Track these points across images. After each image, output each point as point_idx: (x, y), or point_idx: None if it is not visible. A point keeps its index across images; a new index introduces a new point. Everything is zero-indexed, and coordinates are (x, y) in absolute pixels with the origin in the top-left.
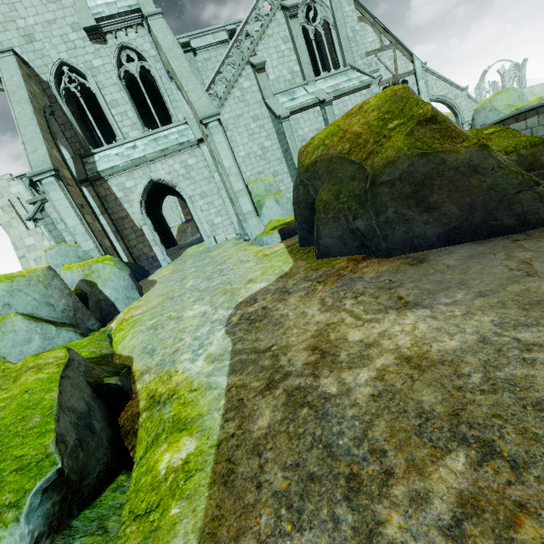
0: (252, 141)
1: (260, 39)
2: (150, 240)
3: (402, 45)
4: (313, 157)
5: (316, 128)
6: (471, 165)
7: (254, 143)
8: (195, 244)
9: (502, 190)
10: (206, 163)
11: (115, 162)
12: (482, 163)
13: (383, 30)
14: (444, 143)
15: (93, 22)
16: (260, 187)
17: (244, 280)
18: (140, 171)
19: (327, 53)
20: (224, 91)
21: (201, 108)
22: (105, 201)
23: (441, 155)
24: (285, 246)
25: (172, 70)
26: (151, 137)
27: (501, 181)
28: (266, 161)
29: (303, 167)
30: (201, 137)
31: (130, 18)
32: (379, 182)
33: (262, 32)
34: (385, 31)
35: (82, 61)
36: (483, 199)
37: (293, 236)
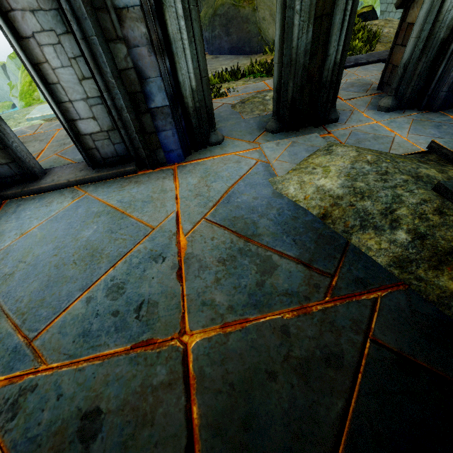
0: None
1: None
2: None
3: None
4: None
5: None
6: (247, 18)
7: None
8: None
9: (251, 34)
10: None
11: None
12: (251, 18)
13: None
14: (245, 1)
15: None
16: None
17: None
18: None
19: None
20: None
21: None
22: None
23: (240, 8)
24: None
25: None
26: None
27: (252, 30)
28: None
29: None
30: None
31: None
32: (216, 13)
33: None
34: None
35: None
36: (245, 36)
37: None
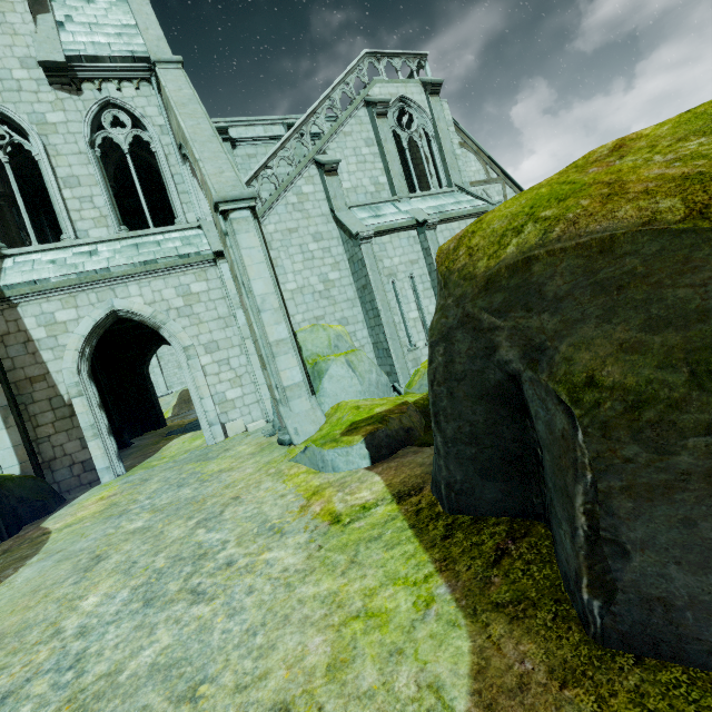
0: (310, 269)
1: (333, 135)
2: (86, 427)
3: (512, 180)
4: (507, 251)
5: (411, 260)
6: None
7: (313, 272)
8: (194, 428)
9: None
10: (226, 293)
11: (42, 274)
12: None
13: (489, 161)
14: None
15: (61, 58)
16: (320, 339)
17: (253, 704)
18: (94, 294)
19: (426, 168)
20: (272, 193)
21: (221, 186)
22: (2, 343)
23: None
24: (389, 492)
25: (183, 135)
26: (131, 241)
27: None
28: (330, 302)
29: (471, 280)
30: (220, 248)
31: (130, 67)
32: None
33: (336, 127)
34: (491, 162)
35: (27, 111)
36: None
37: (398, 452)
